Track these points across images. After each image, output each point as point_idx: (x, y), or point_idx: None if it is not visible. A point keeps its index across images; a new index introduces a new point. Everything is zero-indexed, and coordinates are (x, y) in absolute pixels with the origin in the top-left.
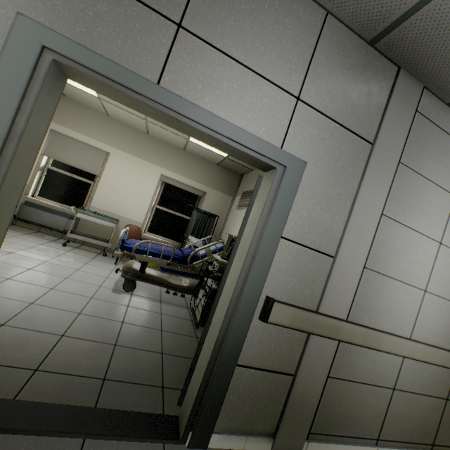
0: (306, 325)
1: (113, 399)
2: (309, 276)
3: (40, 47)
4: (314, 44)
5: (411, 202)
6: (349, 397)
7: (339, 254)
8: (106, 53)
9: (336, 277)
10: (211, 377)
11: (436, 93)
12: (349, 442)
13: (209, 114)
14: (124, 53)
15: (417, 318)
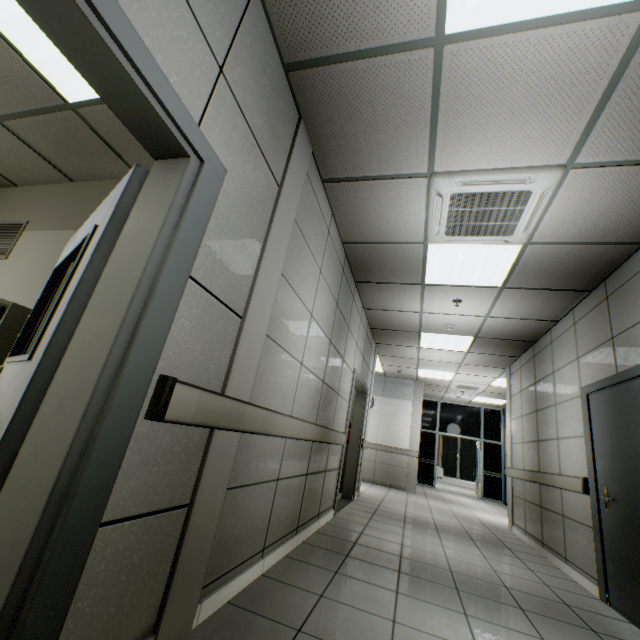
0: (213, 417)
1: None
2: (216, 343)
3: None
4: (242, 12)
5: (299, 267)
6: (245, 508)
7: (249, 313)
8: None
9: (245, 344)
10: (35, 582)
11: (319, 164)
12: (241, 571)
13: None
14: None
15: (296, 394)
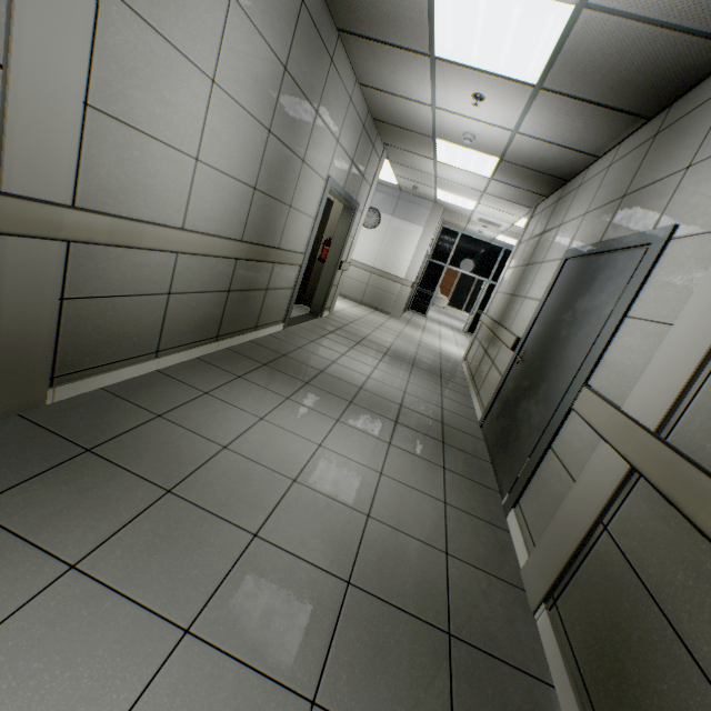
0: None
1: None
2: None
3: None
4: None
5: None
6: (109, 318)
7: (14, 61)
8: None
9: (24, 118)
10: None
11: None
12: (121, 367)
13: None
14: None
15: (190, 201)
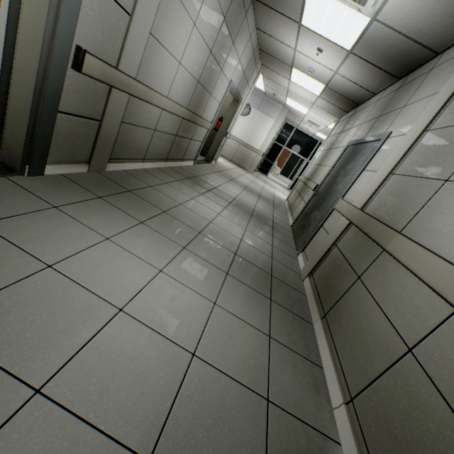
0: (111, 80)
1: None
2: (111, 32)
3: None
4: None
5: None
6: (133, 136)
7: (135, 14)
8: None
9: (132, 38)
10: (37, 122)
11: None
12: (130, 162)
13: None
14: None
15: (173, 84)
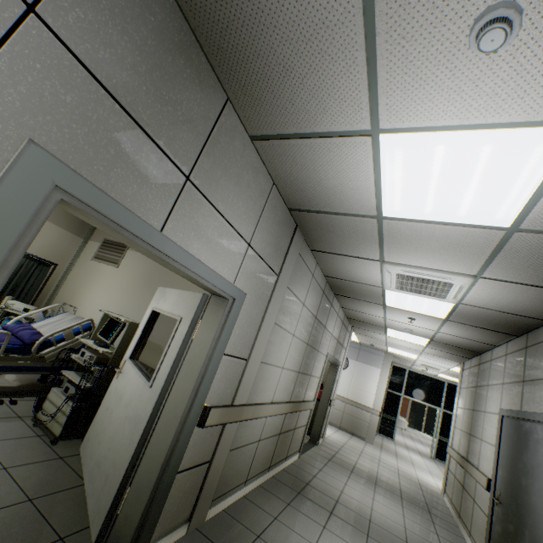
0: (226, 418)
1: None
2: (232, 379)
3: (52, 186)
4: (264, 205)
5: (287, 311)
6: (238, 459)
7: (251, 357)
8: (120, 196)
9: (247, 374)
10: (155, 496)
11: (308, 243)
12: (232, 493)
13: (197, 261)
14: (137, 198)
15: (277, 387)
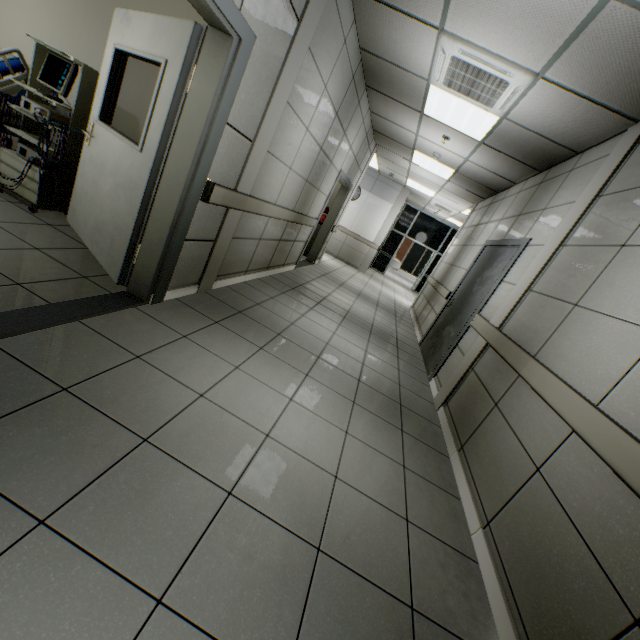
0: (230, 203)
1: (57, 295)
2: (235, 160)
3: None
4: None
5: (304, 90)
6: (240, 250)
7: (257, 140)
8: None
9: (252, 161)
10: (168, 253)
11: None
12: (234, 277)
13: None
14: None
15: (282, 190)
